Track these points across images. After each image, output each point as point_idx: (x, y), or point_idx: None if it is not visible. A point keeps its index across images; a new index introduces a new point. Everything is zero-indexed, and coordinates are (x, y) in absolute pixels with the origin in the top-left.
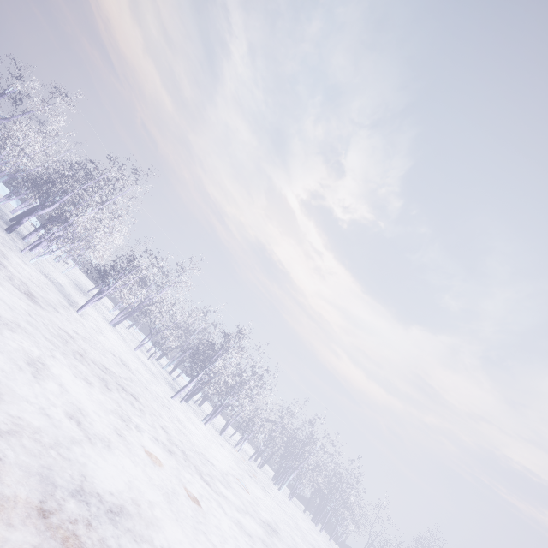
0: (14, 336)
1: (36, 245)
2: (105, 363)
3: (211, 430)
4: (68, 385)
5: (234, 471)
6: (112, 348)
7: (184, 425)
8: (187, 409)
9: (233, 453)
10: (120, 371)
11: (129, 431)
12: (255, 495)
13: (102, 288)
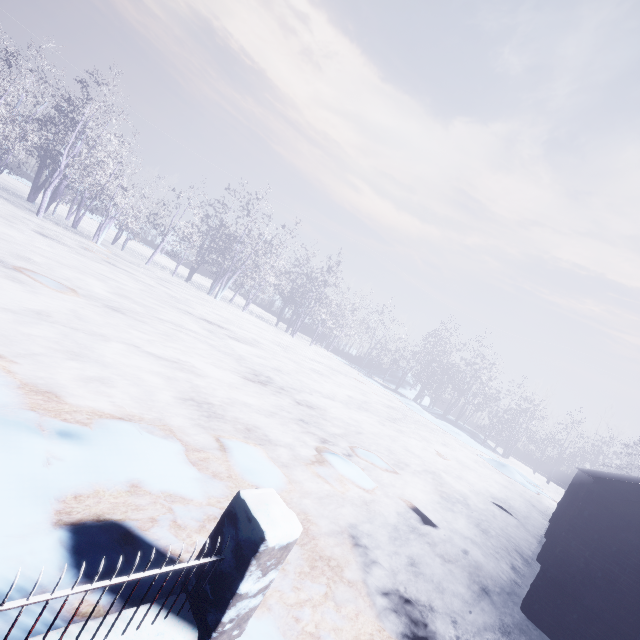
0: None
1: None
2: None
3: None
4: None
5: None
6: None
7: None
8: None
9: (48, 228)
10: None
11: None
12: None
13: None
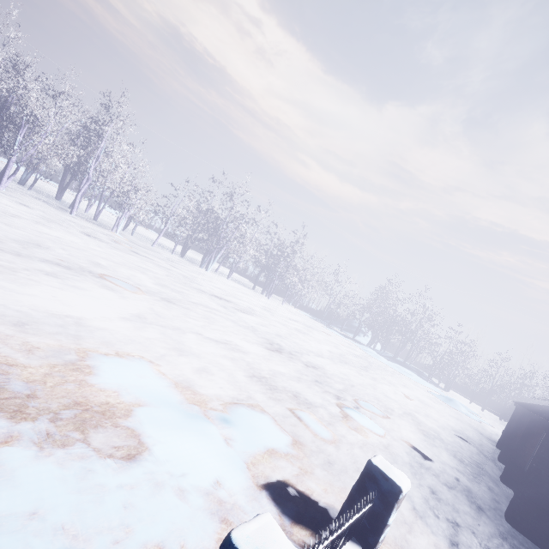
0: None
1: None
2: None
3: (28, 201)
4: None
5: None
6: None
7: None
8: None
9: (83, 226)
10: None
11: None
12: (31, 230)
13: None
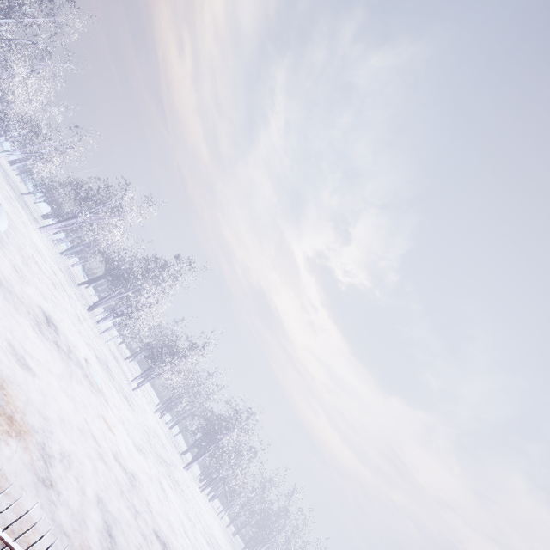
0: (148, 462)
1: (103, 318)
2: (161, 452)
3: (204, 497)
4: (170, 498)
5: (227, 548)
6: (152, 425)
7: (197, 502)
8: (190, 476)
9: (219, 522)
10: (165, 455)
11: (194, 531)
12: None
13: (150, 366)
